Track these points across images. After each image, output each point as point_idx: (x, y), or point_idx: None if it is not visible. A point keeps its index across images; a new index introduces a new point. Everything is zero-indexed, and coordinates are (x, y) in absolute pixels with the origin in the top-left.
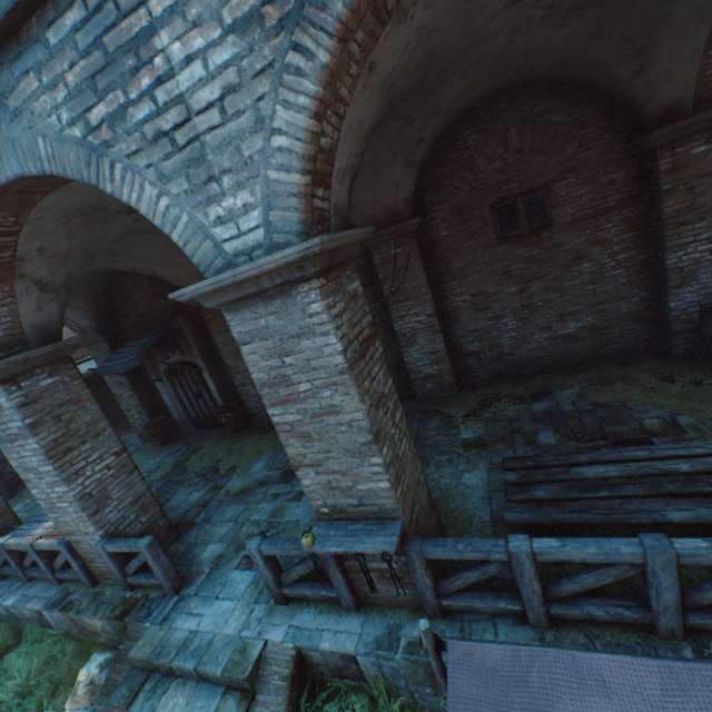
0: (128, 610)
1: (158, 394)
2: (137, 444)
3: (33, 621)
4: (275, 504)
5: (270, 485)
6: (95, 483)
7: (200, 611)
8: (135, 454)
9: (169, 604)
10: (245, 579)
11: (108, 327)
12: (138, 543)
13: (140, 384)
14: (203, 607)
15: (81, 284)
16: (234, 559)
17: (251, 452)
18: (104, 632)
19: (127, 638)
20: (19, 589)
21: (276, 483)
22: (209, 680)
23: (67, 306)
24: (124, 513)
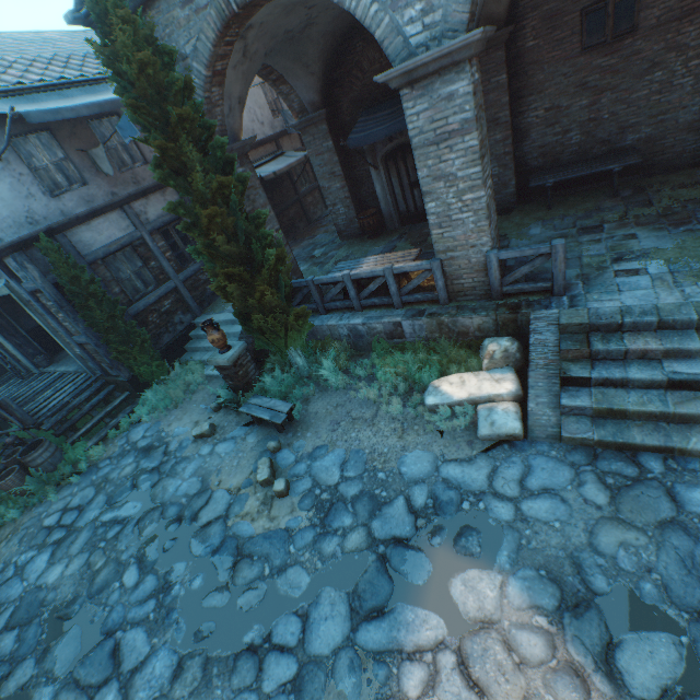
0: (515, 308)
1: (362, 188)
2: (333, 243)
3: (380, 336)
4: (603, 245)
5: (575, 237)
6: (488, 198)
7: (611, 298)
8: (344, 247)
9: (563, 300)
10: (640, 280)
11: (325, 106)
12: (551, 243)
13: (348, 176)
14: (611, 297)
15: (328, 36)
16: (603, 274)
17: (509, 225)
18: (475, 331)
19: (534, 321)
20: (354, 316)
21: (581, 235)
22: (670, 328)
23: (302, 71)
24: (493, 235)
